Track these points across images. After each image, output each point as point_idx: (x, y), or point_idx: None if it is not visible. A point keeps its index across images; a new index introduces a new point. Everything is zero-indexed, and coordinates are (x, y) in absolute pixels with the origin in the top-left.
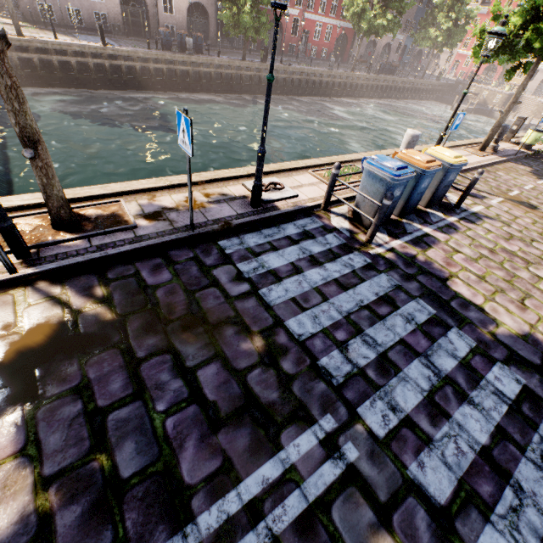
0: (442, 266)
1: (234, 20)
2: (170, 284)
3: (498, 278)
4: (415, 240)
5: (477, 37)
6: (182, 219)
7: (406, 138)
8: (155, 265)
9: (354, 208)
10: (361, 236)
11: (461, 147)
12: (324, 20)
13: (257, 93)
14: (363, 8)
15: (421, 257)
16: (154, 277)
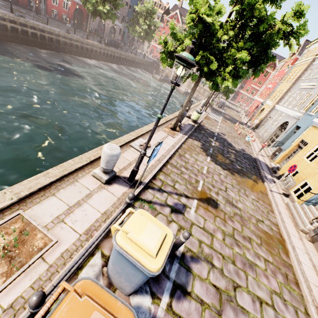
0: None
1: None
2: None
3: None
4: None
5: (162, 45)
6: None
7: (104, 156)
8: None
9: None
10: None
11: (160, 126)
12: None
13: None
14: None
15: None
16: None
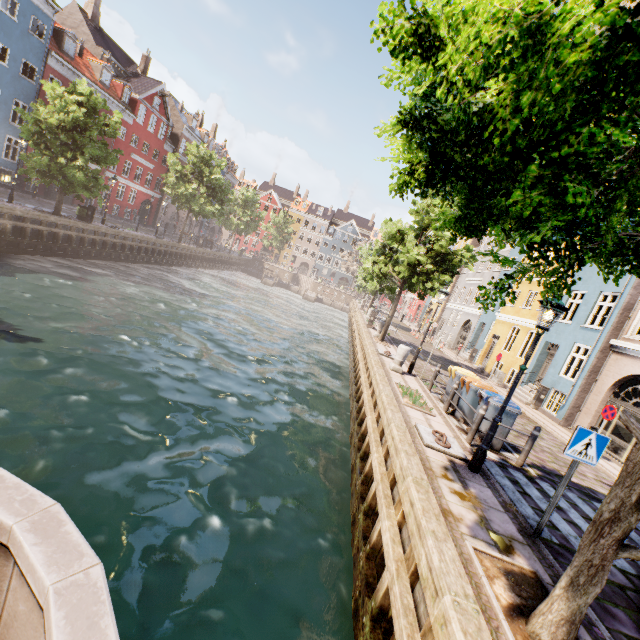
0: (546, 465)
1: (50, 168)
2: (636, 621)
3: (554, 459)
4: (512, 448)
5: (365, 267)
6: (506, 527)
7: (404, 352)
8: (602, 609)
9: (504, 440)
10: (510, 461)
11: (371, 339)
12: (128, 183)
13: (77, 256)
14: (191, 193)
15: (536, 463)
16: (627, 624)
